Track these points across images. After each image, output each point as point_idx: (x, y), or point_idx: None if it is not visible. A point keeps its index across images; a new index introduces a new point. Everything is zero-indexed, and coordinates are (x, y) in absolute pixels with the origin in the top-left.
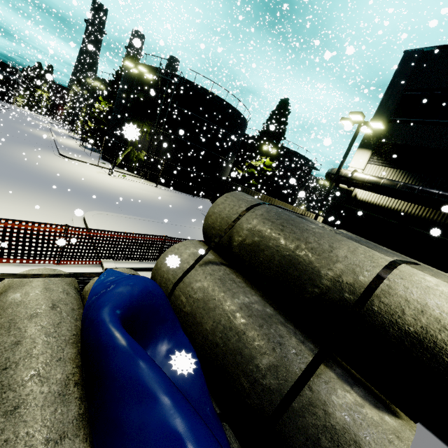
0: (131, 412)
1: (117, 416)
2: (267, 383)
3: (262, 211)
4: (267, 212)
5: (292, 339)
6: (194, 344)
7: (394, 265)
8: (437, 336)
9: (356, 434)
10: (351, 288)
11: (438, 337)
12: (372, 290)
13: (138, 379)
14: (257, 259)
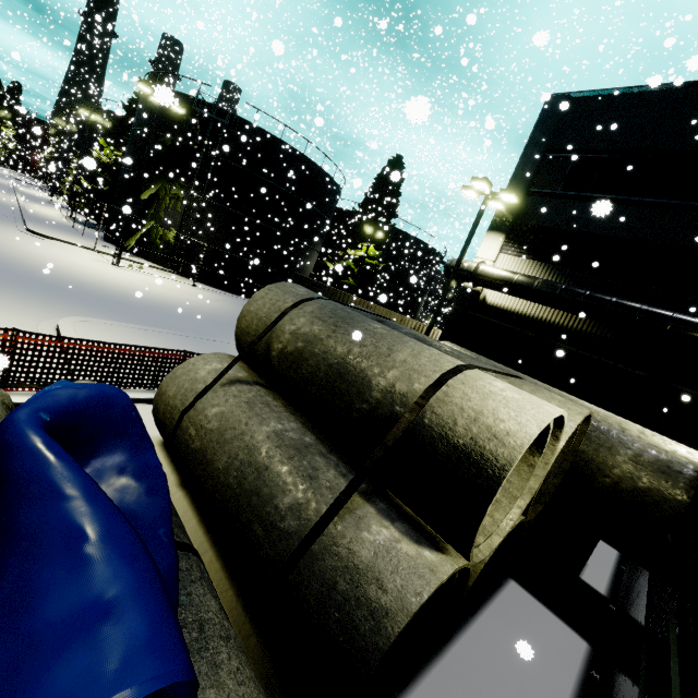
0: (30, 512)
1: (12, 520)
2: (285, 526)
3: (313, 308)
4: (319, 308)
5: (331, 471)
6: (203, 491)
7: (460, 369)
8: (486, 446)
9: (381, 571)
10: (403, 399)
11: (486, 448)
12: (426, 400)
13: (45, 478)
14: (300, 372)
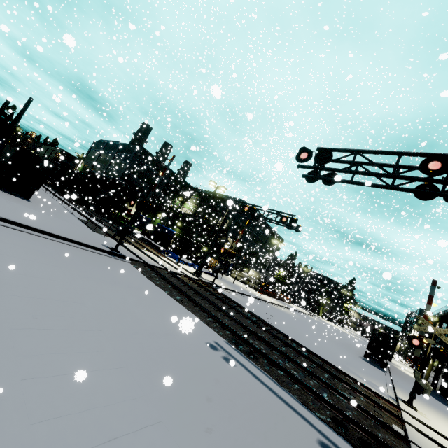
0: None
1: None
2: None
3: None
4: None
5: None
6: None
7: None
8: None
9: None
10: None
11: None
12: None
13: None
14: None
